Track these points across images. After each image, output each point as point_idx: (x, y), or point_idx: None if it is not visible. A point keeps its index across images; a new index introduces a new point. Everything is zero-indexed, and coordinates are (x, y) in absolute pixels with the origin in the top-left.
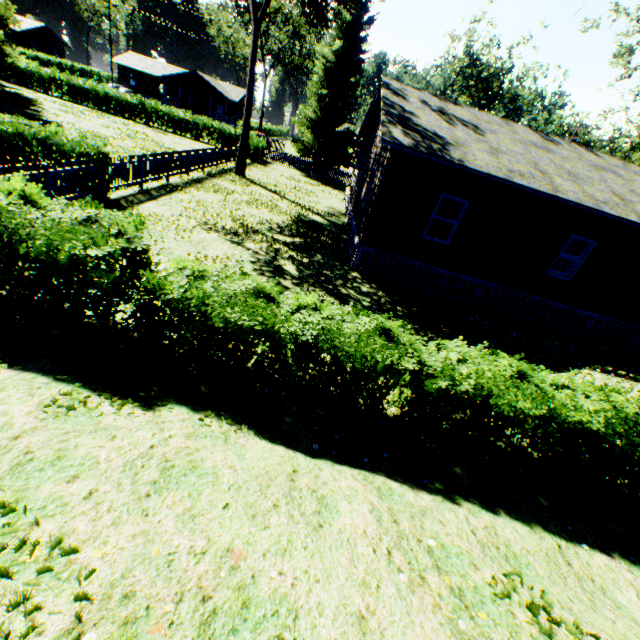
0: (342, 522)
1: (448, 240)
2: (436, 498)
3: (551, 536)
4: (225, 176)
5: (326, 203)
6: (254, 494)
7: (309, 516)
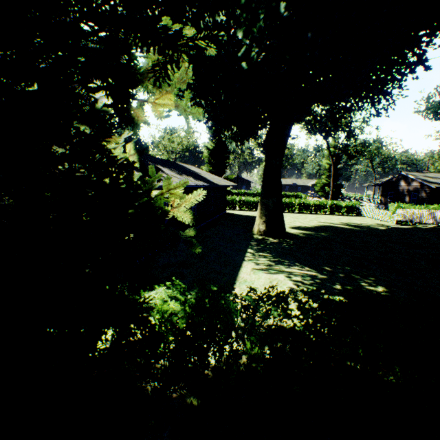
0: None
1: None
2: None
3: None
4: None
5: None
6: None
7: None
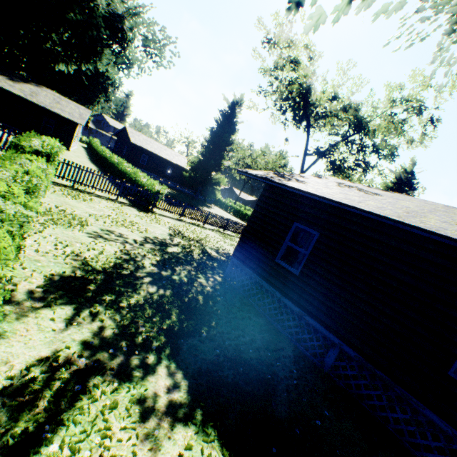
0: None
1: (299, 270)
2: None
3: None
4: None
5: None
6: None
7: None
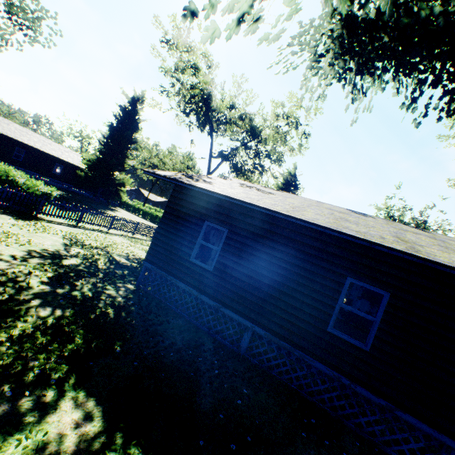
0: None
1: (212, 266)
2: None
3: None
4: None
5: None
6: None
7: None
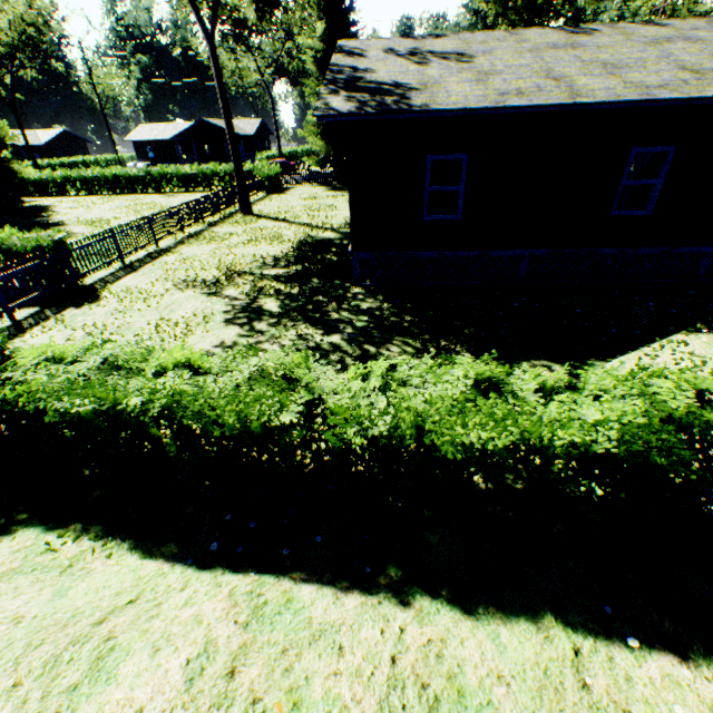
0: (103, 700)
1: (459, 213)
2: (370, 598)
3: (569, 632)
4: (229, 220)
5: (346, 213)
6: (1, 667)
7: (53, 698)
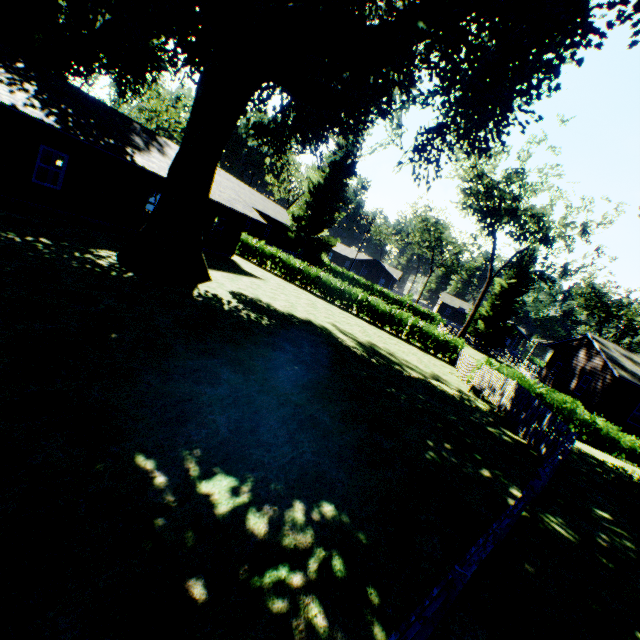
0: None
1: None
2: None
3: None
4: None
5: None
6: None
7: None
